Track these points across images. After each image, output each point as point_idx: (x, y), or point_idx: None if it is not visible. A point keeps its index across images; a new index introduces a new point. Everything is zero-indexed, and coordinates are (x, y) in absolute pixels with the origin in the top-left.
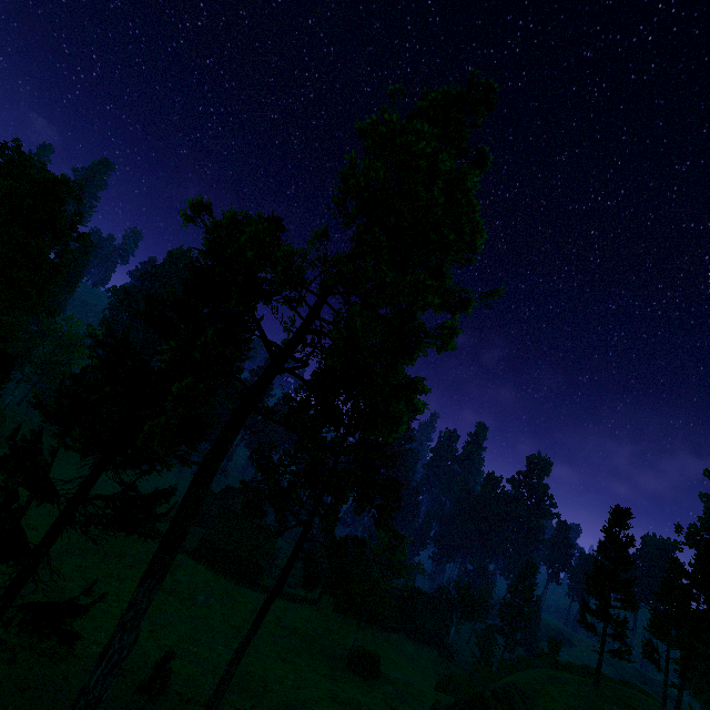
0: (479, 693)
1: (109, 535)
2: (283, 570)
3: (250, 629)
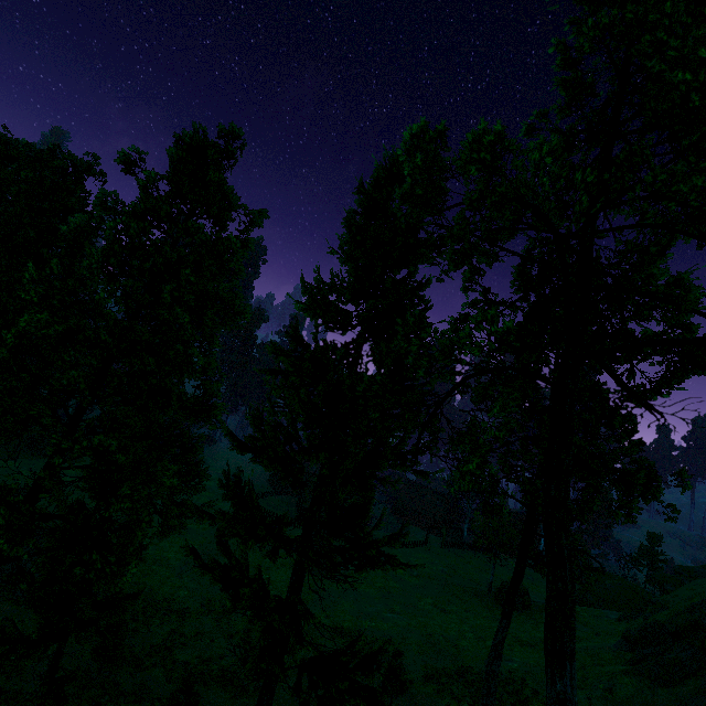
0: (703, 625)
1: (350, 569)
2: (519, 559)
3: (502, 625)
